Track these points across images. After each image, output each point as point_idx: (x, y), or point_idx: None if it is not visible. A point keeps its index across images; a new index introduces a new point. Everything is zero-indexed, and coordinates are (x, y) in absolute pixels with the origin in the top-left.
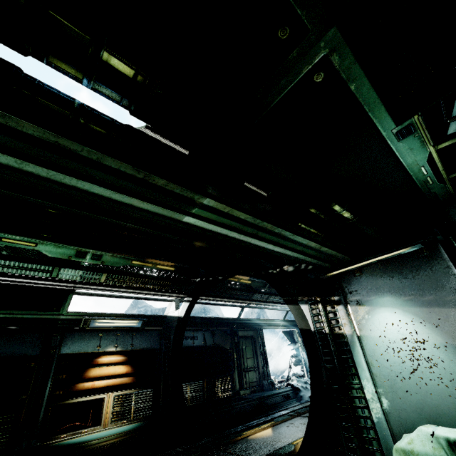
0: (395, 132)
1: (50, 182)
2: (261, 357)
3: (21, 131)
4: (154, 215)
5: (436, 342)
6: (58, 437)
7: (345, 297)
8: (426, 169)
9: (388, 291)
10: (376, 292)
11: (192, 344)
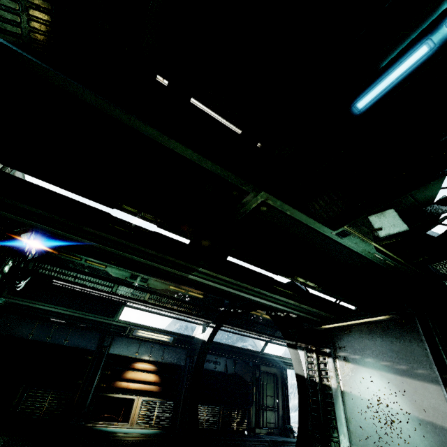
0: (334, 233)
1: (116, 255)
2: (282, 398)
3: (107, 237)
4: (170, 273)
5: (405, 411)
6: (97, 423)
7: (335, 351)
8: (380, 256)
9: (370, 353)
10: (360, 352)
11: (213, 368)
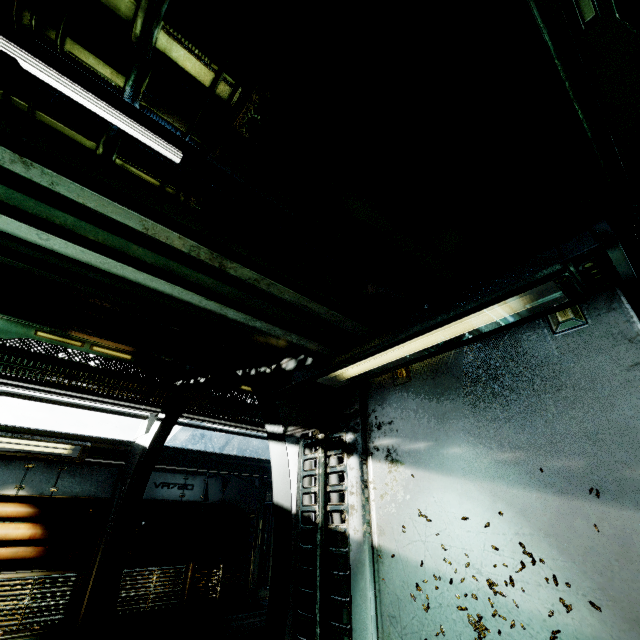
0: None
1: None
2: None
3: None
4: None
5: (580, 629)
6: None
7: (367, 437)
8: None
9: (461, 431)
10: (433, 430)
11: (178, 497)
